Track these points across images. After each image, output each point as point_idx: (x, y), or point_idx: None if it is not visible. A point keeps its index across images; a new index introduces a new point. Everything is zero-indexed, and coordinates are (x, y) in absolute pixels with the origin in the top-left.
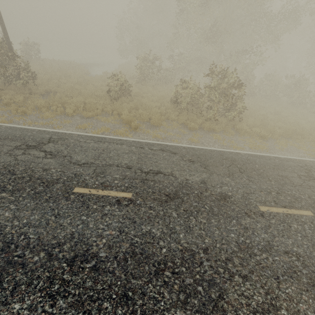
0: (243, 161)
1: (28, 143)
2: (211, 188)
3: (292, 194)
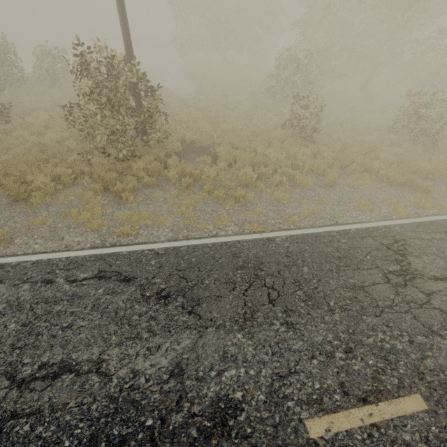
0: None
1: (385, 267)
2: None
3: None
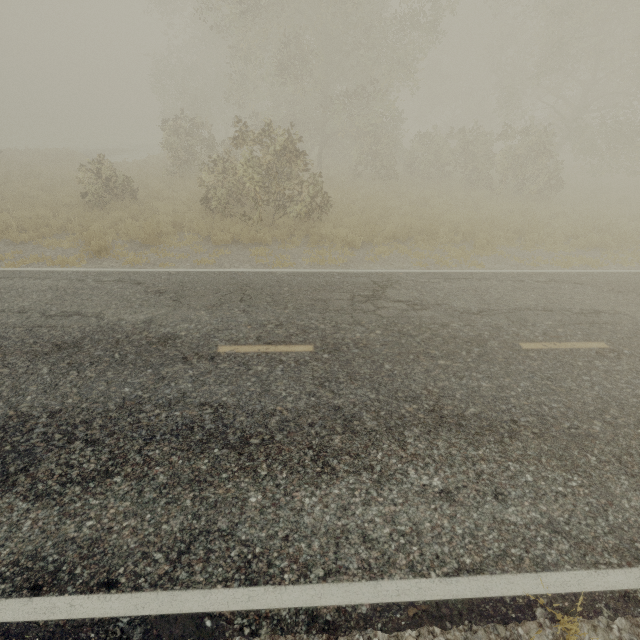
0: (266, 284)
1: None
2: (155, 328)
3: (306, 324)
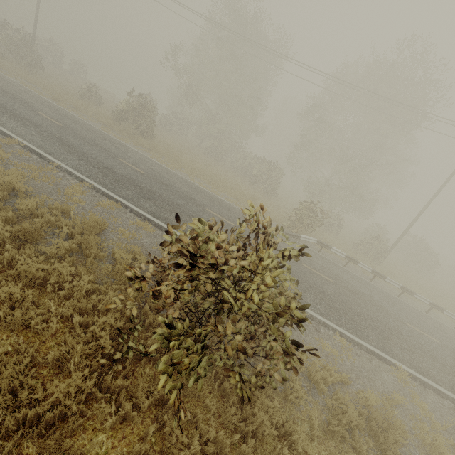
0: (85, 124)
1: None
2: (32, 104)
3: (72, 126)
